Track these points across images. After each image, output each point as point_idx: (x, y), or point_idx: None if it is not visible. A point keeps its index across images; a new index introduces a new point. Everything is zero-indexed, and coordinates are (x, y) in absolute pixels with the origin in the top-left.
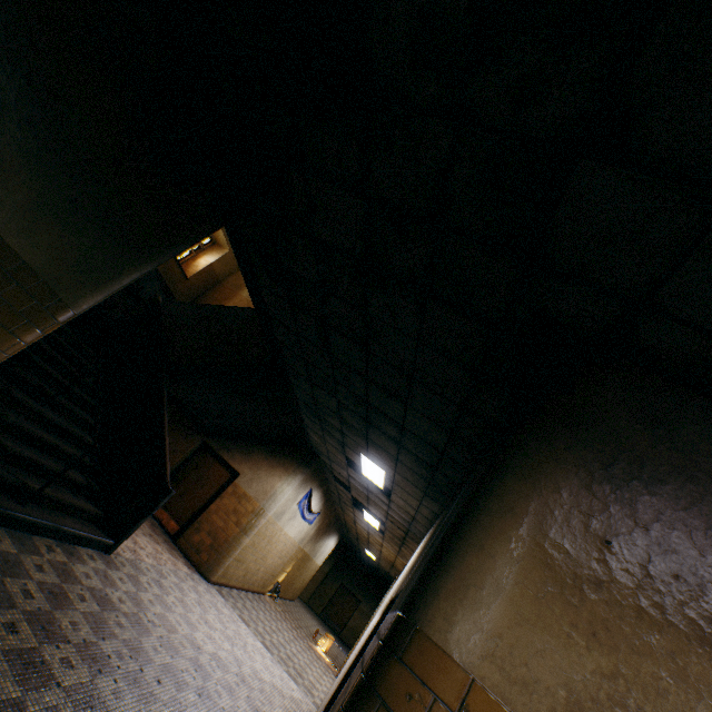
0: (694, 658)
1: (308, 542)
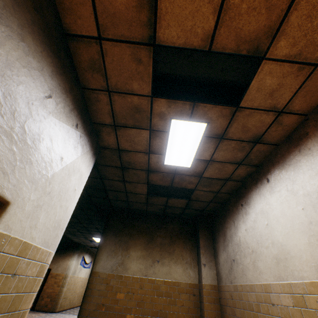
0: (125, 252)
1: None
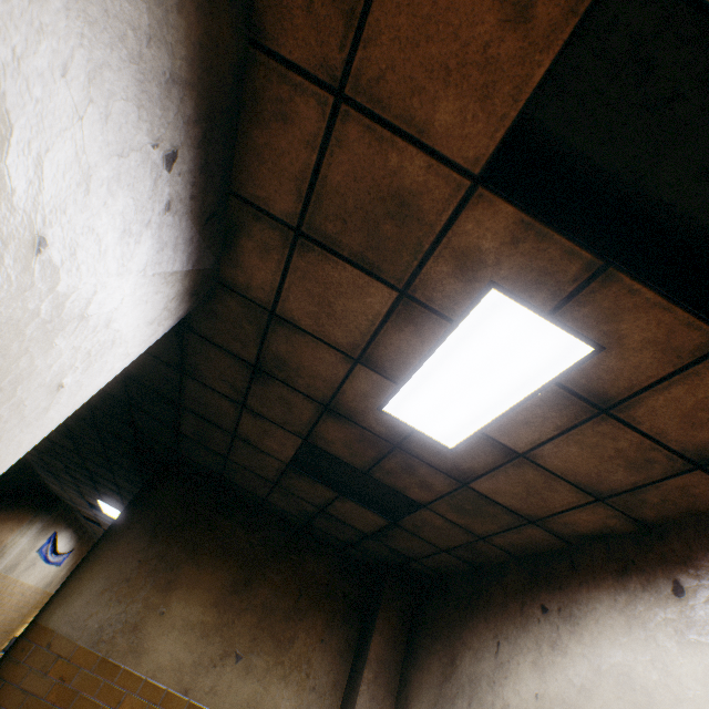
0: (157, 596)
1: (59, 584)
